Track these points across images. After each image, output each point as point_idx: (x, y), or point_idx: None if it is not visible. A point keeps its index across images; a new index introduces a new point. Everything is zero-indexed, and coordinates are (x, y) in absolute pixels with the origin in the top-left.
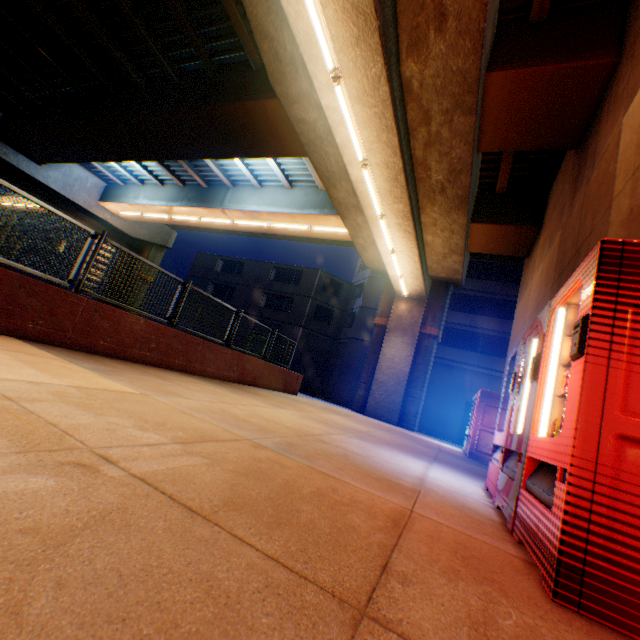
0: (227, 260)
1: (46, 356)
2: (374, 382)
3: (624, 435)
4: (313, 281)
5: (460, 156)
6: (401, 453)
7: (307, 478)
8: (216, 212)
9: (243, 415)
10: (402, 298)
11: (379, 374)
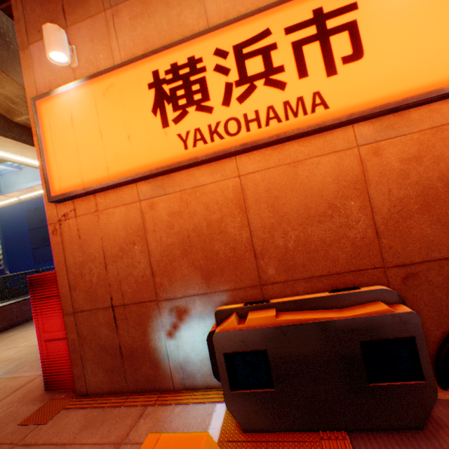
0: None
1: None
2: None
3: (47, 339)
4: None
5: None
6: None
7: None
8: (1, 198)
9: (12, 354)
10: None
11: None
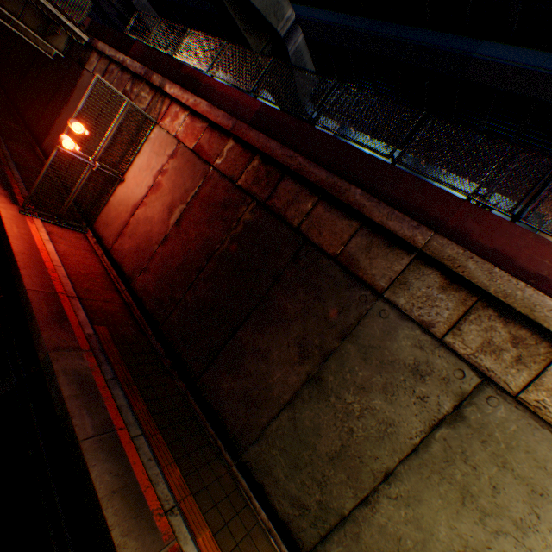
0: None
1: None
2: None
3: None
4: None
5: None
6: None
7: None
8: None
9: None
10: None
11: None
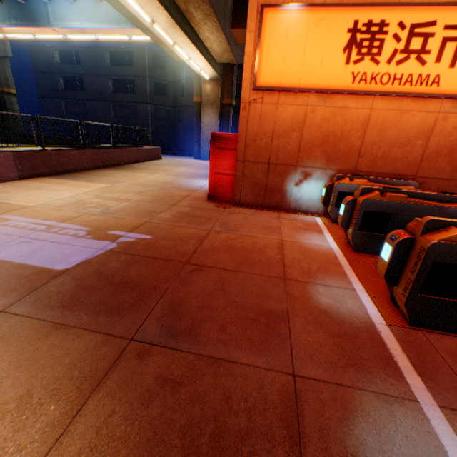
0: (62, 51)
1: (69, 182)
2: (202, 141)
3: (215, 173)
4: (144, 61)
5: (206, 8)
6: (203, 180)
7: (167, 194)
8: (47, 31)
9: (144, 183)
10: (207, 81)
11: (203, 136)
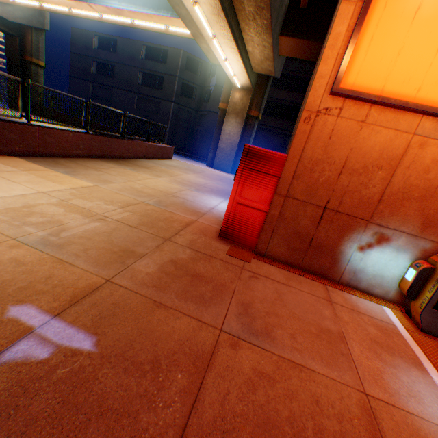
0: (101, 37)
1: (43, 170)
2: (218, 149)
3: (238, 203)
4: (177, 61)
5: None
6: (214, 196)
7: (164, 215)
8: (83, 5)
9: (140, 189)
10: (237, 89)
11: (221, 144)
